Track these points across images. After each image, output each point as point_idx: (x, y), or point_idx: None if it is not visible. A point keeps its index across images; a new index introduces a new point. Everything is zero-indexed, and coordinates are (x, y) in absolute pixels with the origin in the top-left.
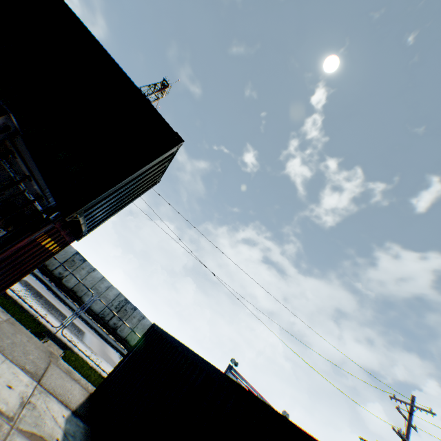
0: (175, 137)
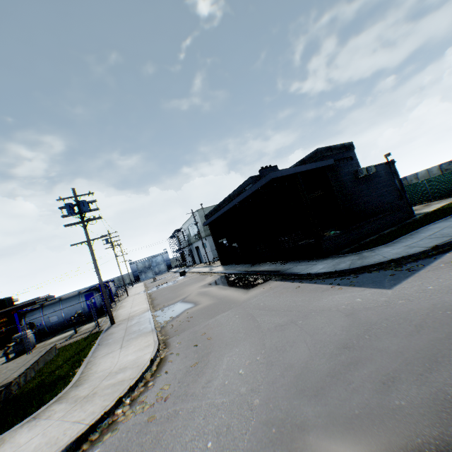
0: (4, 298)
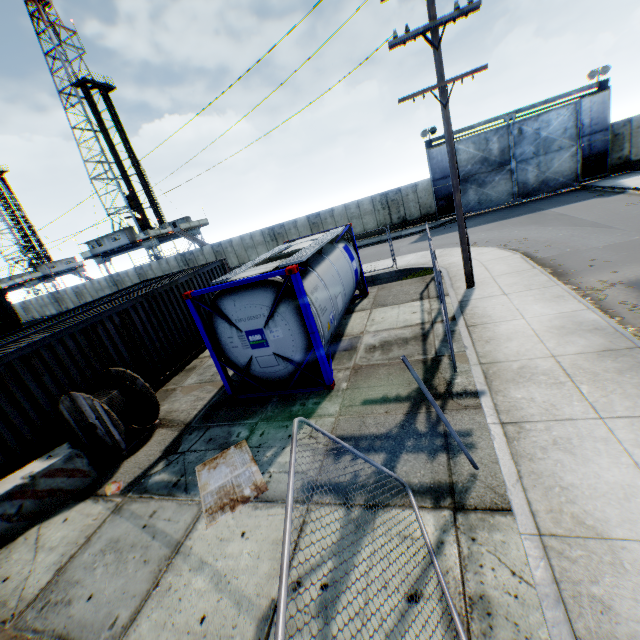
0: None
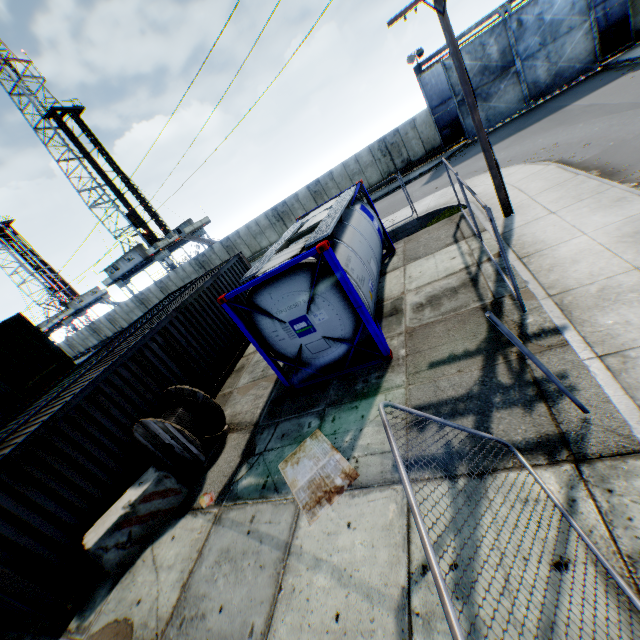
0: None
